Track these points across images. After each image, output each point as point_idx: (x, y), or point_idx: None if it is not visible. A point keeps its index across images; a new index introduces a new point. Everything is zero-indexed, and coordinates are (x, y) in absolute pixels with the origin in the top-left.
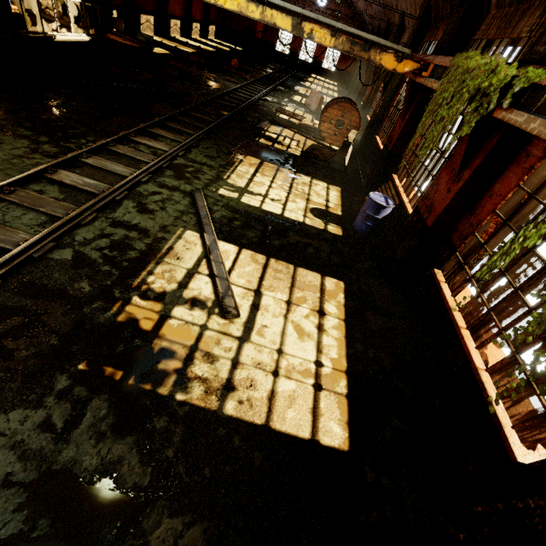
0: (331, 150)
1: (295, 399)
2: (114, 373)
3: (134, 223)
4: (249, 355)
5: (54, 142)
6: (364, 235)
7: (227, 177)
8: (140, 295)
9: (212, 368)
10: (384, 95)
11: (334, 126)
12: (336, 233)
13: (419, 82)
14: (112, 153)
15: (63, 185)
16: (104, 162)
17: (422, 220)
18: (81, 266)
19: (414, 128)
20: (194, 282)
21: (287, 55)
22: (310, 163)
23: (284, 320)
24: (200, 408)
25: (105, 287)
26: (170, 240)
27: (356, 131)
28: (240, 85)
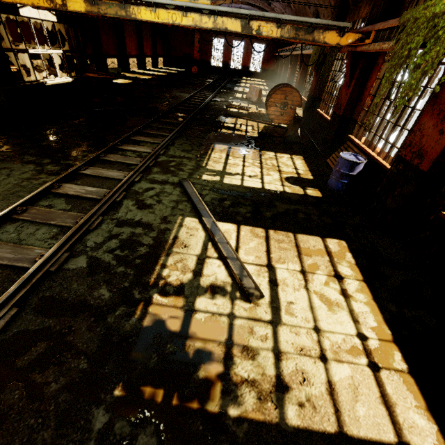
0: (281, 128)
1: (357, 388)
2: (154, 393)
3: (137, 220)
4: (288, 340)
5: (55, 161)
6: (341, 192)
7: (205, 164)
8: (159, 292)
9: (256, 365)
10: (317, 75)
11: (280, 108)
12: (316, 195)
13: (362, 50)
14: (105, 162)
15: (68, 197)
16: (100, 170)
17: (412, 167)
18: (97, 272)
19: (361, 91)
20: (207, 268)
21: (221, 67)
22: (268, 141)
23: (306, 292)
24: (259, 423)
25: (124, 290)
26: (173, 229)
27: (300, 108)
28: (192, 94)
